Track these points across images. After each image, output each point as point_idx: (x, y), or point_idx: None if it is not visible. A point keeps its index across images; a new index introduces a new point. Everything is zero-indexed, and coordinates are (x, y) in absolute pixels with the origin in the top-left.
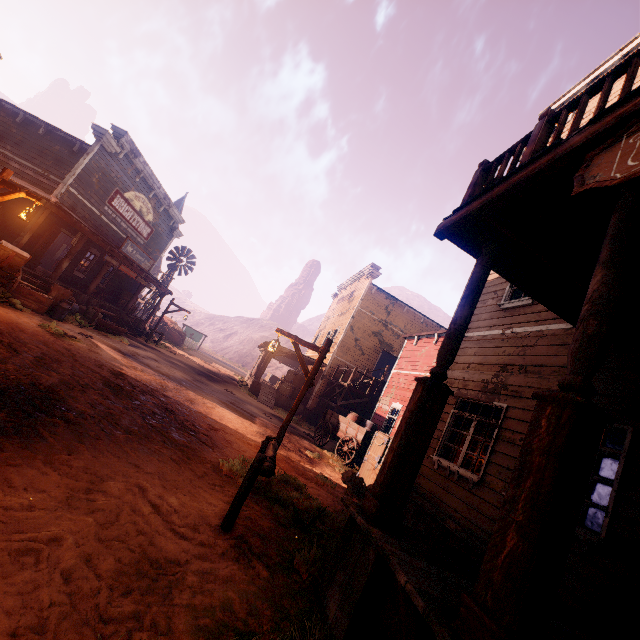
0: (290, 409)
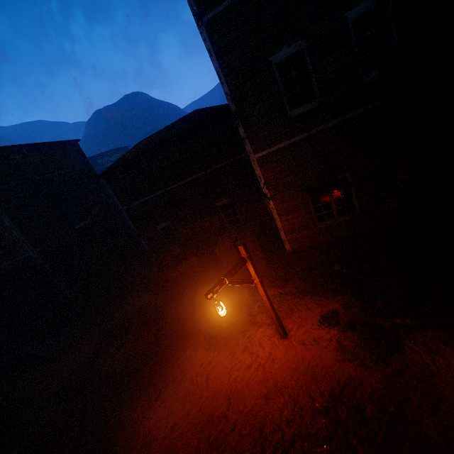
0: (270, 308)
